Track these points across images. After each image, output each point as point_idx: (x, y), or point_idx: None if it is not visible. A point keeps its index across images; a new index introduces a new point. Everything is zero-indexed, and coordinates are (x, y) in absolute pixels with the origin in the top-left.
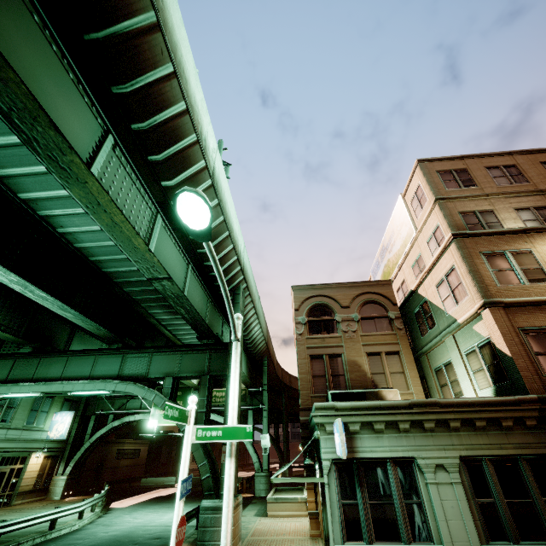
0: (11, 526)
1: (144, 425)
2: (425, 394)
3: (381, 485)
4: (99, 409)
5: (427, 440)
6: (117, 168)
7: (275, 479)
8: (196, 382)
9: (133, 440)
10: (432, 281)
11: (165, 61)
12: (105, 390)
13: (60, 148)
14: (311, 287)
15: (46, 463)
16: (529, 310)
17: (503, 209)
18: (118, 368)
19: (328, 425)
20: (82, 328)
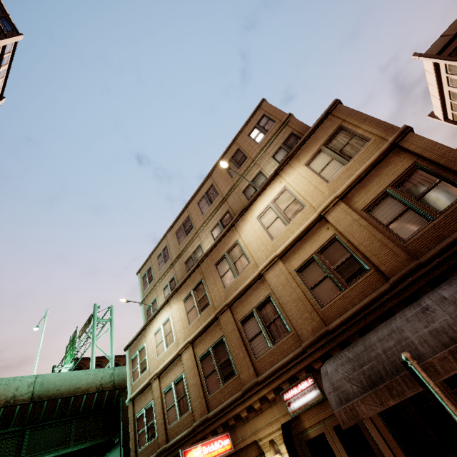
0: None
1: None
2: None
3: None
4: None
5: None
6: None
7: None
8: None
9: None
10: None
11: None
12: None
13: None
14: None
15: None
16: (141, 397)
17: (160, 293)
18: None
19: None
20: None
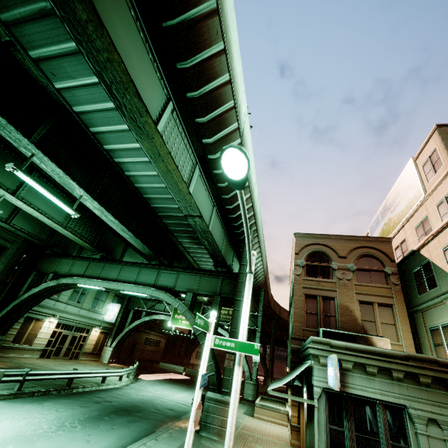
0: (80, 374)
1: (164, 323)
2: (415, 349)
3: (369, 421)
4: (136, 306)
5: (421, 393)
6: (173, 128)
7: (271, 392)
8: (206, 299)
9: (156, 333)
10: (439, 244)
11: (218, 40)
12: (145, 293)
13: (139, 111)
14: (312, 236)
15: (101, 336)
16: None
17: None
18: (154, 279)
19: (322, 358)
20: (131, 246)
